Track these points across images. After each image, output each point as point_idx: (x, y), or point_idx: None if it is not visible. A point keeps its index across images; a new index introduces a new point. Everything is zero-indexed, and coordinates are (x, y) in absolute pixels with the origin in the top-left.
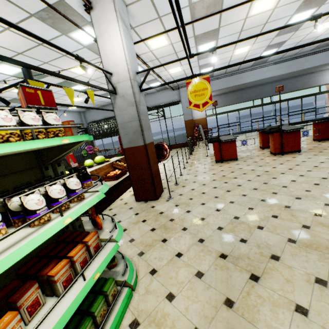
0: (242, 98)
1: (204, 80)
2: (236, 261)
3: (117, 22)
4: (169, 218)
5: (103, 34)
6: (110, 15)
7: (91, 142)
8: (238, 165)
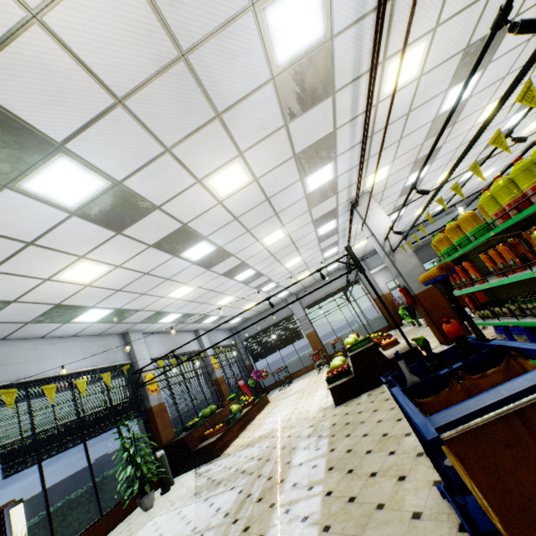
0: (424, 258)
1: None
2: None
3: (380, 208)
4: None
5: (370, 217)
6: (373, 205)
7: (251, 367)
8: None
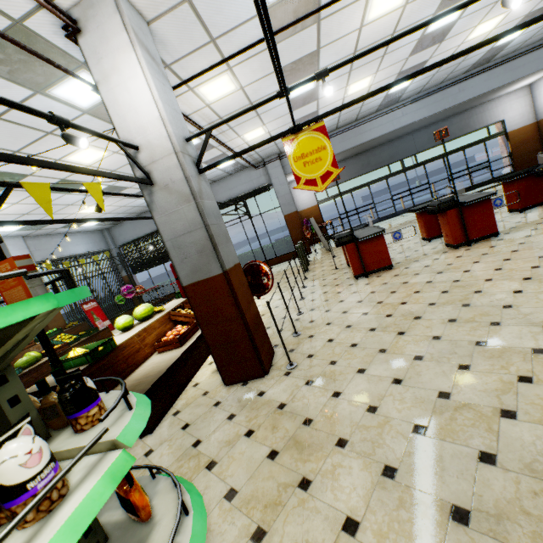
0: (371, 165)
1: (316, 134)
2: (500, 528)
3: (132, 49)
4: (301, 418)
5: (109, 76)
6: (117, 38)
7: (129, 279)
8: (398, 277)
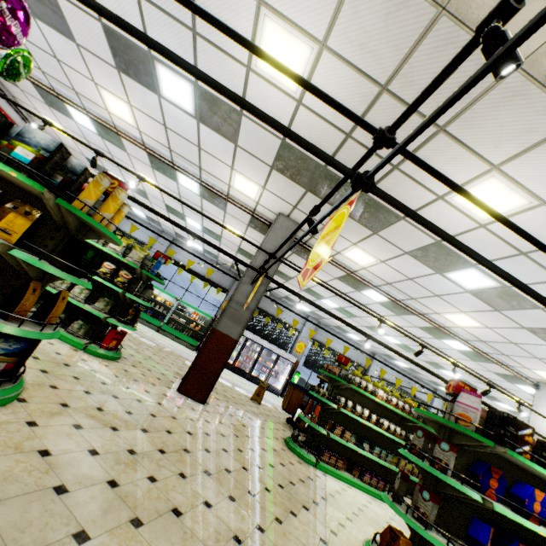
0: None
1: None
2: None
3: None
4: None
5: (539, 406)
6: None
7: None
8: None
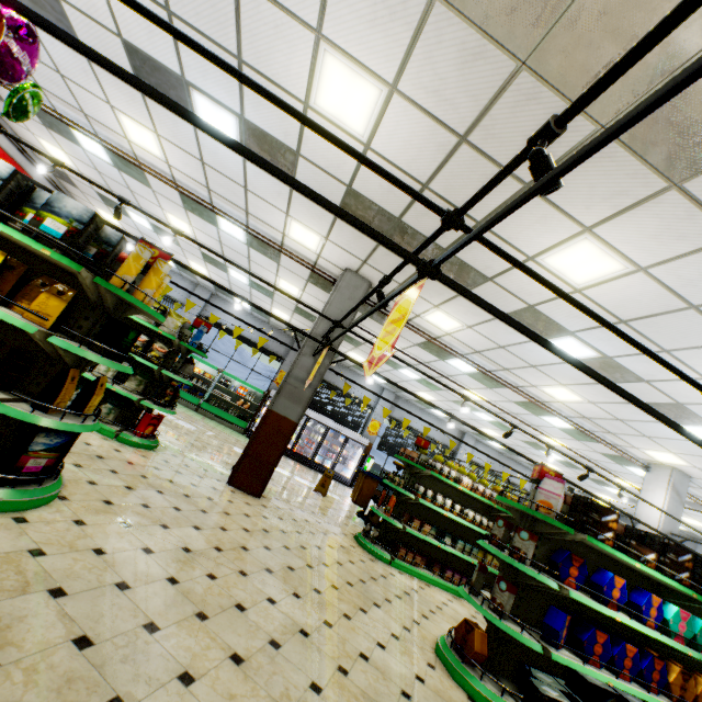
0: None
1: None
2: None
3: (665, 490)
4: None
5: (648, 491)
6: (662, 483)
7: None
8: None
